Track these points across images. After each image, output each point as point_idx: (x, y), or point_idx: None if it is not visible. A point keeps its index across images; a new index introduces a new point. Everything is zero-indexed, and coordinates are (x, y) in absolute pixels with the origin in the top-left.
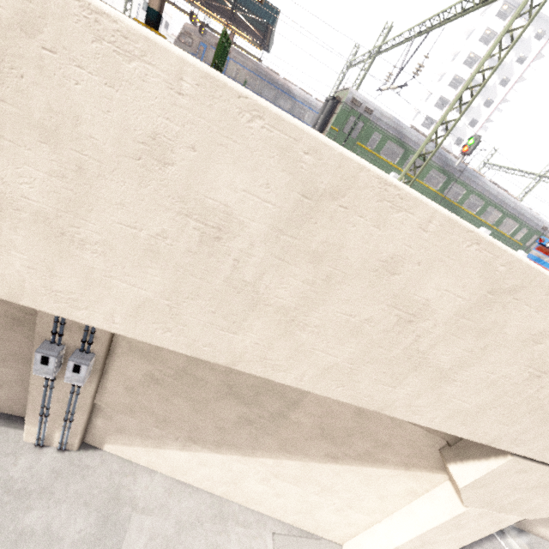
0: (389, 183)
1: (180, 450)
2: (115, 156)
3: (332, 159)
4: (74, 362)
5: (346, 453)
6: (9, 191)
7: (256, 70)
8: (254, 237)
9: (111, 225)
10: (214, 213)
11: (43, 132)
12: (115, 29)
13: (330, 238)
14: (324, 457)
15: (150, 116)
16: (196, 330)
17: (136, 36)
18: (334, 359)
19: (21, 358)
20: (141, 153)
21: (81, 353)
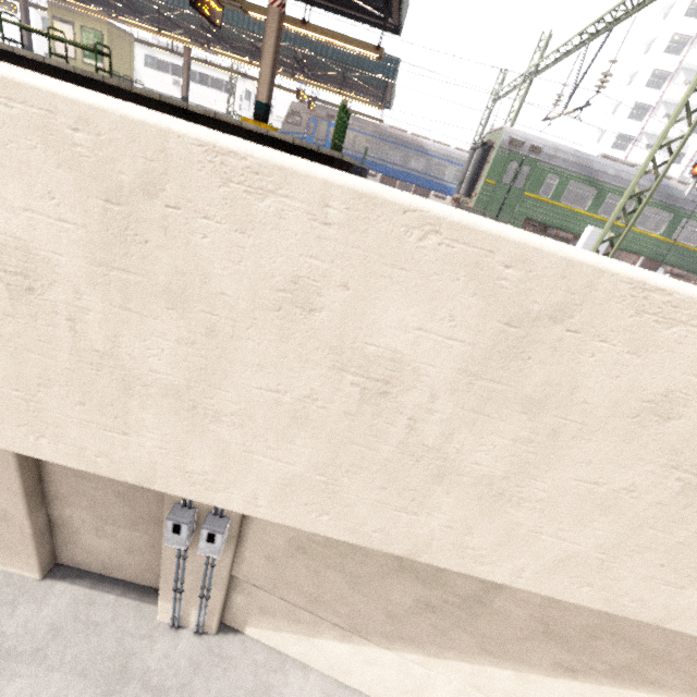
0: (649, 286)
1: (339, 641)
2: (250, 311)
3: (549, 267)
4: (207, 530)
5: (590, 664)
6: (137, 367)
7: (377, 133)
8: (435, 386)
9: (248, 391)
10: (377, 362)
11: (169, 297)
12: (244, 167)
13: (554, 376)
14: (553, 668)
15: (290, 257)
16: (362, 511)
17: (269, 168)
18: (573, 547)
19: (151, 520)
20: (280, 302)
21: (214, 518)
